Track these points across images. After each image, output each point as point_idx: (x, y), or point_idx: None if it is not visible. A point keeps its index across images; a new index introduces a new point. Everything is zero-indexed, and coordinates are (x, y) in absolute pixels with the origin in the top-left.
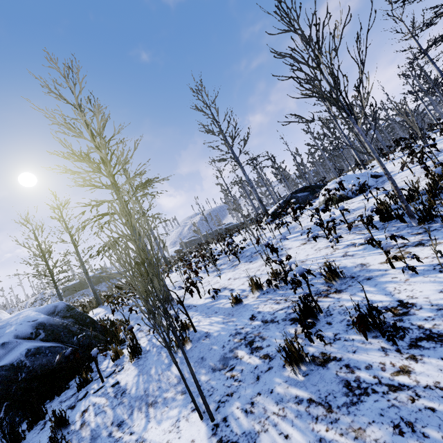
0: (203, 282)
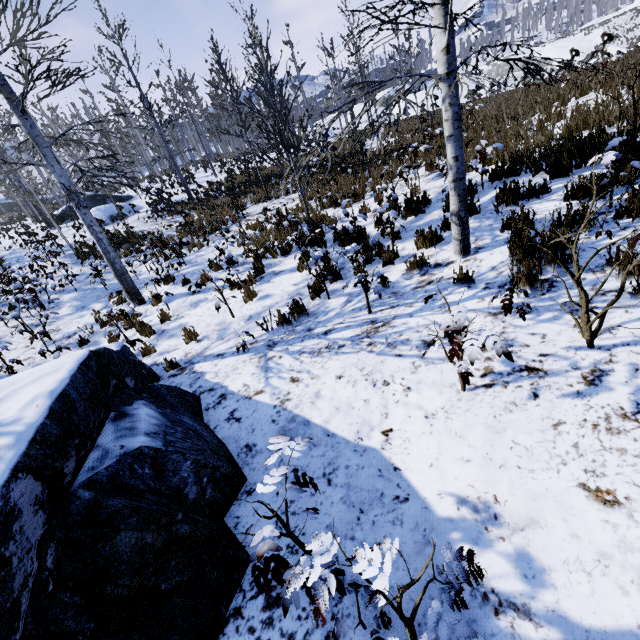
0: None
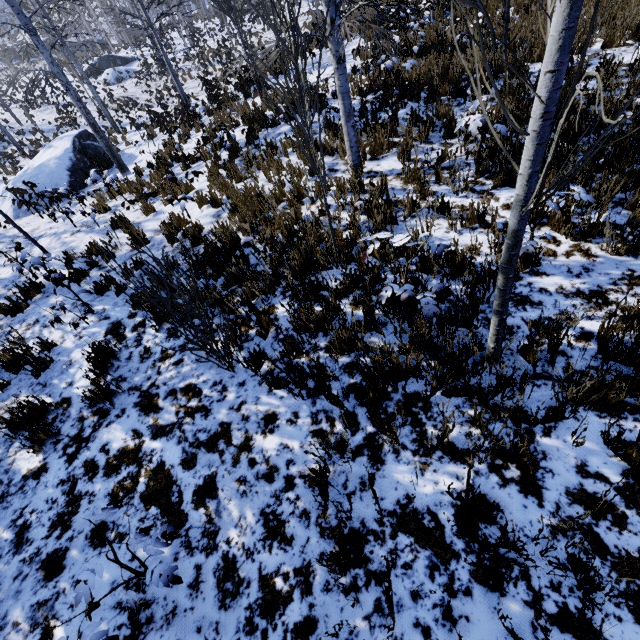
0: (36, 118)
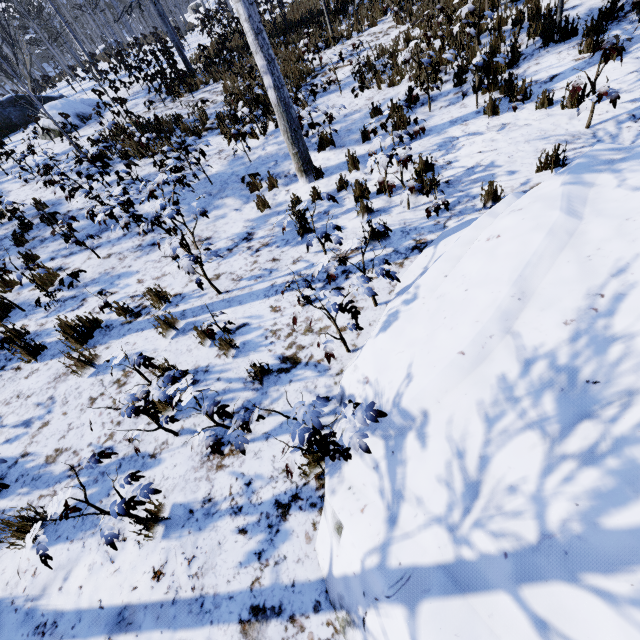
0: None
